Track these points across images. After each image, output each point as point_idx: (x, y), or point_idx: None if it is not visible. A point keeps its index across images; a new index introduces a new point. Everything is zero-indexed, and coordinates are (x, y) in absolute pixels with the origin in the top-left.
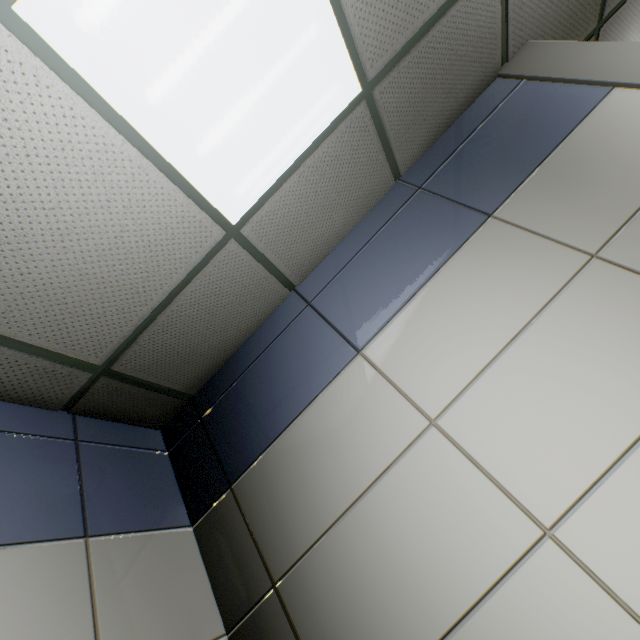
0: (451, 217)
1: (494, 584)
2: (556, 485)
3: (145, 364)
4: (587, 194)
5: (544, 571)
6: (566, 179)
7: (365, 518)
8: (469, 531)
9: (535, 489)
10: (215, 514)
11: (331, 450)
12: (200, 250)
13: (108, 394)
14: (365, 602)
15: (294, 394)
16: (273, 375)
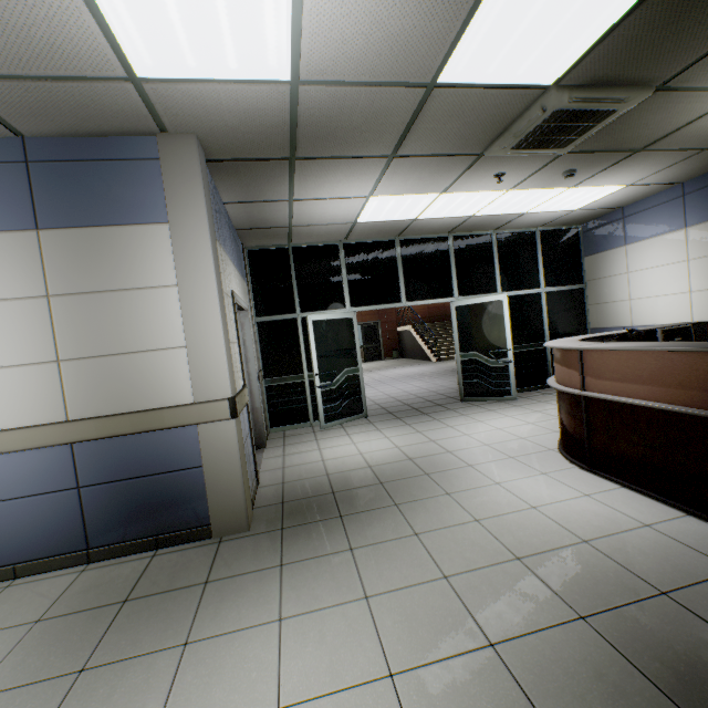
0: (20, 207)
1: None
2: None
3: None
4: (85, 266)
5: None
6: (90, 249)
7: None
8: None
9: None
10: None
11: None
12: None
13: None
14: None
15: None
16: None
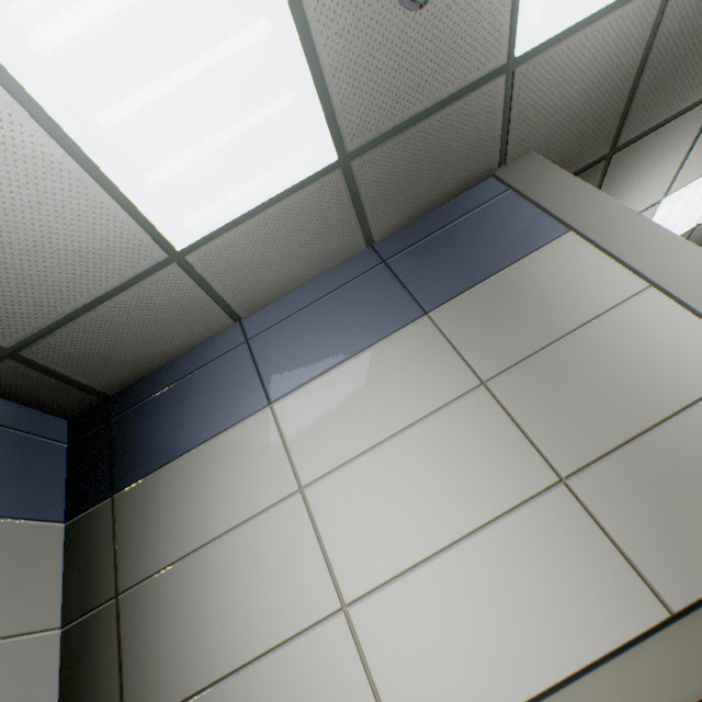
0: (397, 302)
1: (289, 639)
2: (368, 571)
3: (60, 357)
4: (505, 324)
5: (328, 637)
6: (497, 303)
7: (214, 557)
8: (289, 591)
9: (351, 570)
10: (90, 517)
11: (211, 488)
12: (137, 266)
13: (13, 376)
14: (186, 629)
15: (201, 425)
16: (190, 400)
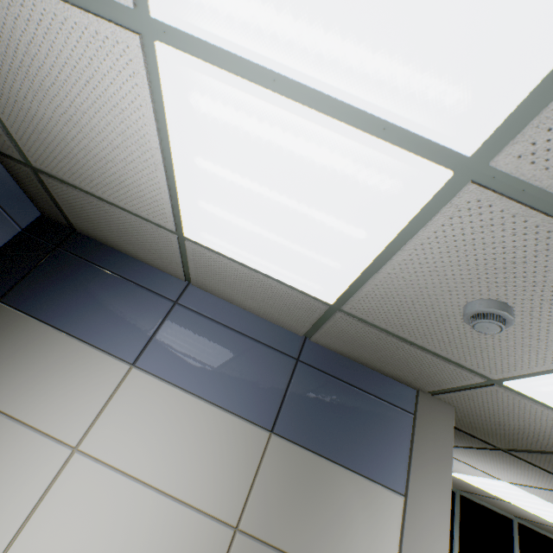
0: (269, 398)
1: None
2: None
3: (63, 195)
4: (296, 506)
5: None
6: (310, 484)
7: None
8: None
9: (29, 546)
10: None
11: (41, 374)
12: (152, 216)
13: (25, 175)
14: None
15: (88, 323)
16: (104, 297)
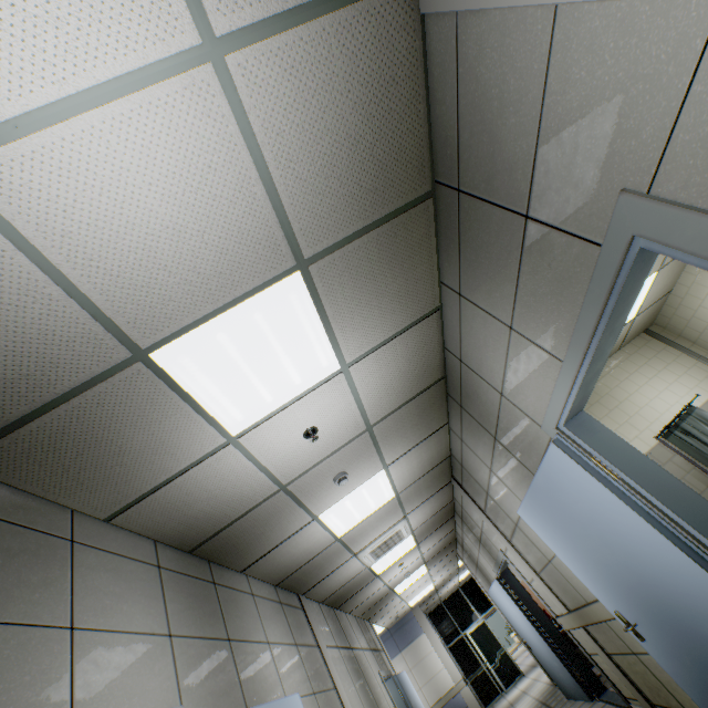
0: (395, 647)
1: None
2: None
3: None
4: (414, 655)
5: None
6: (412, 650)
7: None
8: None
9: None
10: None
11: None
12: None
13: None
14: None
15: None
16: None
